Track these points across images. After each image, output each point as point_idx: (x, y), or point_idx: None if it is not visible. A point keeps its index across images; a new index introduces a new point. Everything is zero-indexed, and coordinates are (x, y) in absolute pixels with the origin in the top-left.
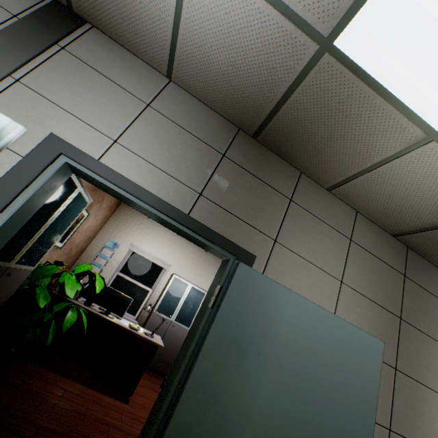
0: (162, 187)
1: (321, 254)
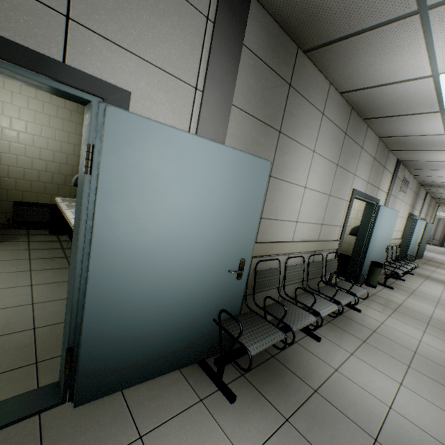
0: (423, 217)
1: (429, 213)
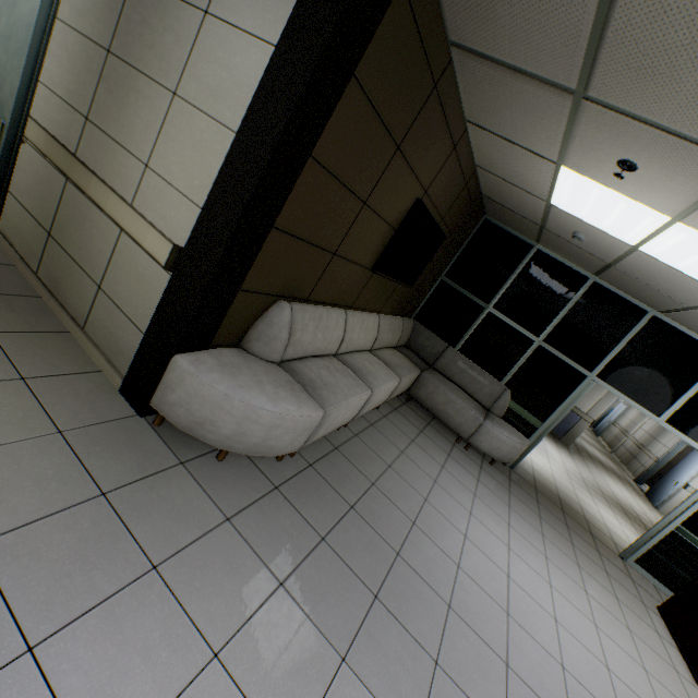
0: None
1: None
